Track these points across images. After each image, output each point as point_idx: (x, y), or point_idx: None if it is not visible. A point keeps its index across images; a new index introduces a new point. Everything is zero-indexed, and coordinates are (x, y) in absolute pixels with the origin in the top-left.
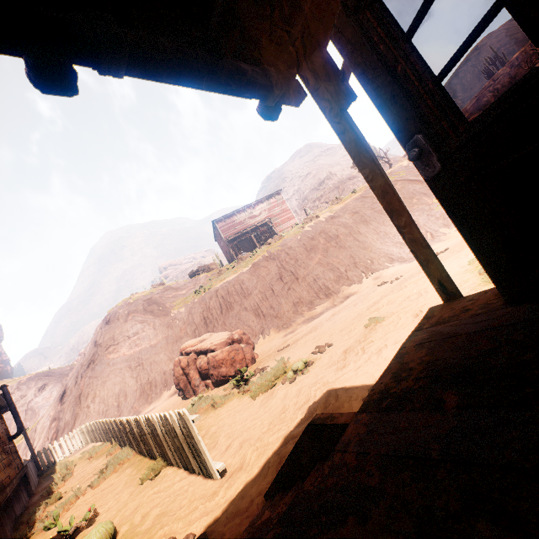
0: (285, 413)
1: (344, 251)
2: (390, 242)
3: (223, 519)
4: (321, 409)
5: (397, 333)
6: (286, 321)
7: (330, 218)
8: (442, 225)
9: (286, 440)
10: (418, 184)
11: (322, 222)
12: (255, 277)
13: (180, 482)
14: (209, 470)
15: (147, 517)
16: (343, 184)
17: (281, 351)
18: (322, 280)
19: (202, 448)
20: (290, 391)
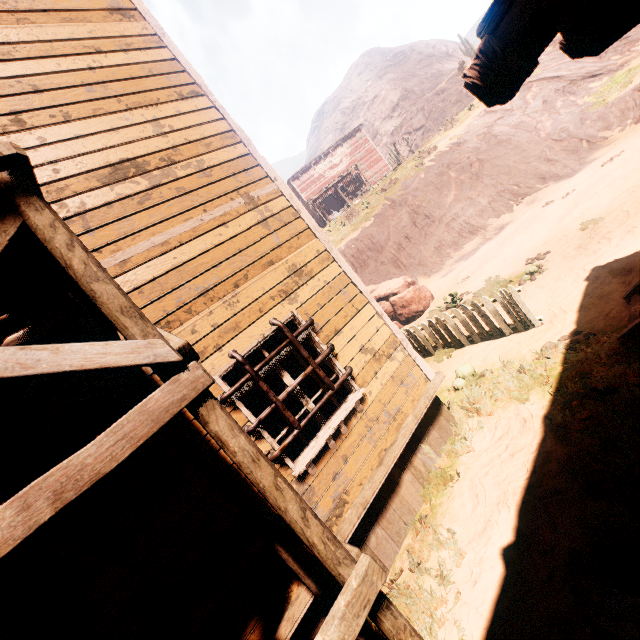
0: (560, 289)
1: (483, 181)
2: (537, 161)
3: (583, 324)
4: (606, 271)
5: (637, 218)
6: (433, 266)
7: (455, 146)
8: (601, 128)
9: (588, 292)
10: (560, 81)
11: (447, 153)
12: (385, 228)
13: (493, 343)
14: (529, 323)
15: (489, 359)
16: (429, 102)
17: (464, 282)
18: (462, 218)
19: (527, 308)
20: (541, 283)
